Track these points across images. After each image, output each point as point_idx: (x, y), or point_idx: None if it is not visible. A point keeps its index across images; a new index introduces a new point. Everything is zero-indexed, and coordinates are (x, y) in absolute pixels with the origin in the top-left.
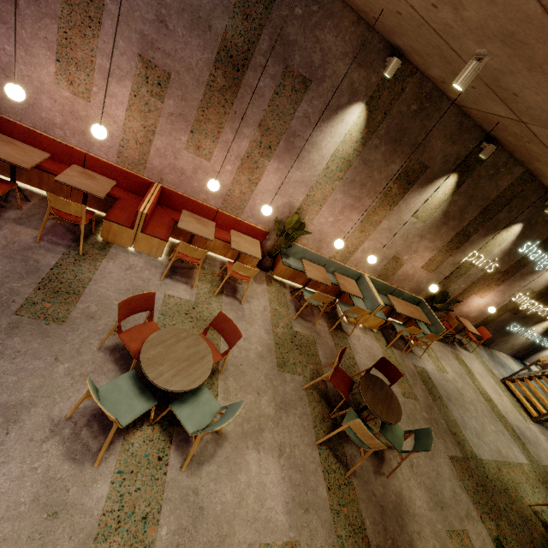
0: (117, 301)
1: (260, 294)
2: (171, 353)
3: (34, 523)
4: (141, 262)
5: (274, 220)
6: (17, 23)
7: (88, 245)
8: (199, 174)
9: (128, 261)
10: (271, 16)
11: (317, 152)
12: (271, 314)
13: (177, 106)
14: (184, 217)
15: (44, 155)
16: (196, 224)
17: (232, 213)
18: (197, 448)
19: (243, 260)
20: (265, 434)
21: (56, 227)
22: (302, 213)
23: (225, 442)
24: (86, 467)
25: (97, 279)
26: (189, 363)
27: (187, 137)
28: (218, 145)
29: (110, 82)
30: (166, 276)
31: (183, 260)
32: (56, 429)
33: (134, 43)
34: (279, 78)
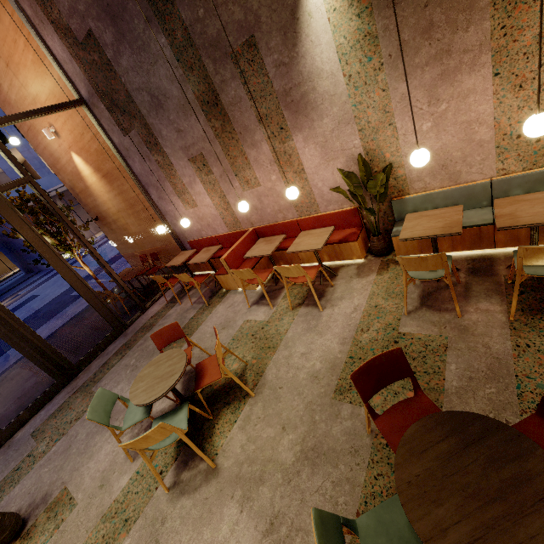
0: (209, 334)
1: (358, 290)
2: (156, 371)
3: (95, 486)
4: (242, 297)
5: (348, 190)
6: (164, 195)
7: (216, 297)
8: (264, 200)
9: (233, 300)
10: (197, 45)
11: (321, 79)
12: (362, 315)
13: (219, 168)
14: (256, 245)
15: (192, 252)
16: (262, 247)
17: (311, 213)
18: (189, 474)
19: (343, 256)
20: (263, 489)
21: (205, 292)
22: (376, 155)
23: (214, 479)
24: (128, 460)
25: (207, 320)
26: (160, 380)
27: (238, 181)
28: (254, 168)
29: (194, 187)
30: (255, 303)
31: (276, 283)
32: (133, 428)
33: (183, 156)
34: (236, 71)
